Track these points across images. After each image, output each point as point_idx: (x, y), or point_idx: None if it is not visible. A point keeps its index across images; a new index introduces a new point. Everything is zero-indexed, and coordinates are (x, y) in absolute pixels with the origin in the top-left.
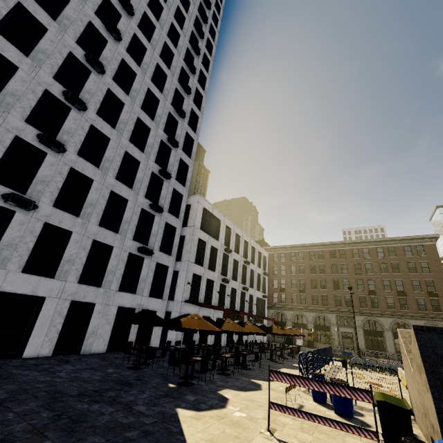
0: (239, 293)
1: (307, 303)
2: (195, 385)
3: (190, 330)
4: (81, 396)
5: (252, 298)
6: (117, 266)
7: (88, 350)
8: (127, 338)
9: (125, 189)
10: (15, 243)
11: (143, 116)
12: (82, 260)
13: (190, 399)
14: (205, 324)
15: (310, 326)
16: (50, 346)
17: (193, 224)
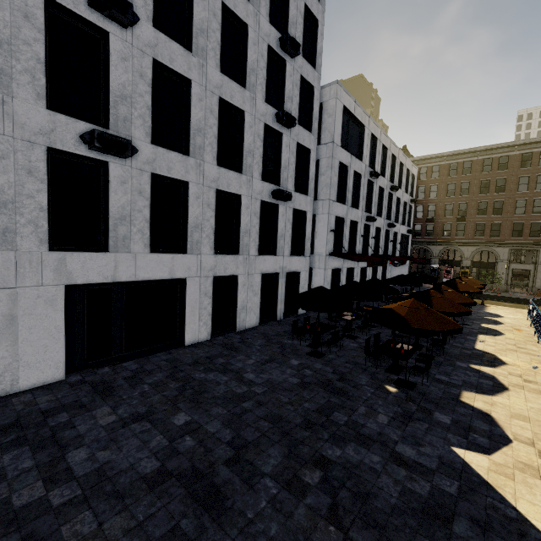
0: (383, 232)
1: (466, 235)
2: (417, 385)
3: (427, 332)
4: (311, 426)
5: (396, 236)
6: (250, 222)
7: (242, 326)
8: (275, 307)
9: (237, 90)
10: (127, 214)
11: None
12: (211, 223)
13: (446, 422)
14: (440, 319)
15: (466, 263)
16: (207, 329)
17: (331, 139)
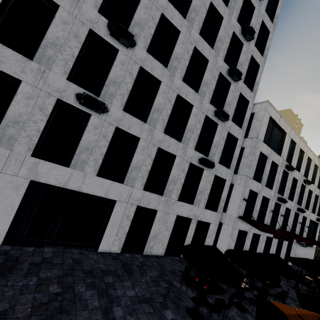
0: (292, 213)
1: None
2: None
3: None
4: None
5: (305, 220)
6: (178, 175)
7: (149, 251)
8: (182, 244)
9: (191, 93)
10: (91, 147)
11: (216, 1)
12: (147, 168)
13: None
14: None
15: None
16: (119, 244)
17: (256, 136)
